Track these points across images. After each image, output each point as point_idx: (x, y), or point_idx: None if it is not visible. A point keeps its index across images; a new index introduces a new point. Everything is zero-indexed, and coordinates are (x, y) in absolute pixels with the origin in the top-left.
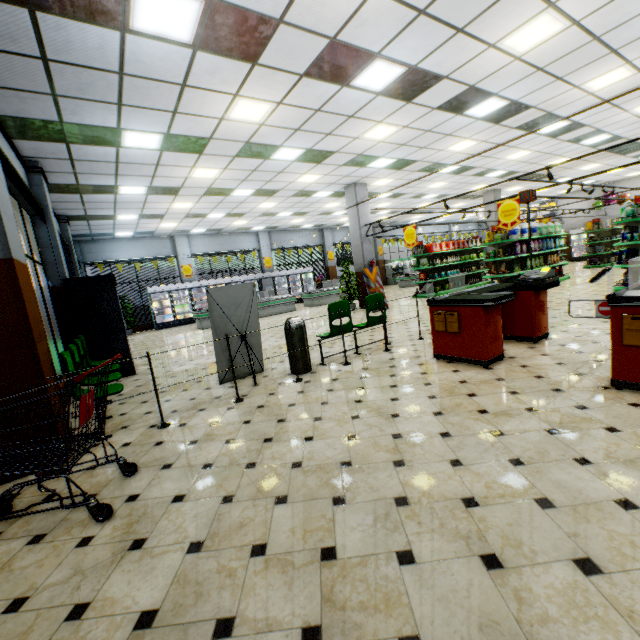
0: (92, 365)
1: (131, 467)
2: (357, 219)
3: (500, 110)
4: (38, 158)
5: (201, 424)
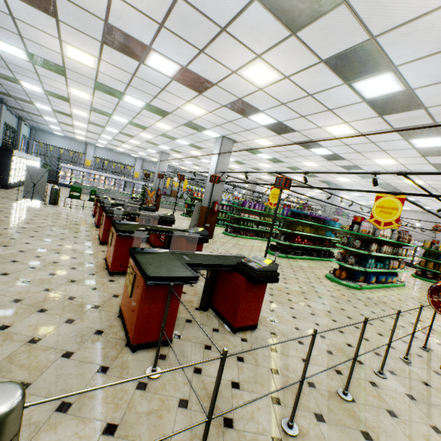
0: None
1: None
2: (158, 167)
3: (191, 145)
4: (4, 98)
5: None
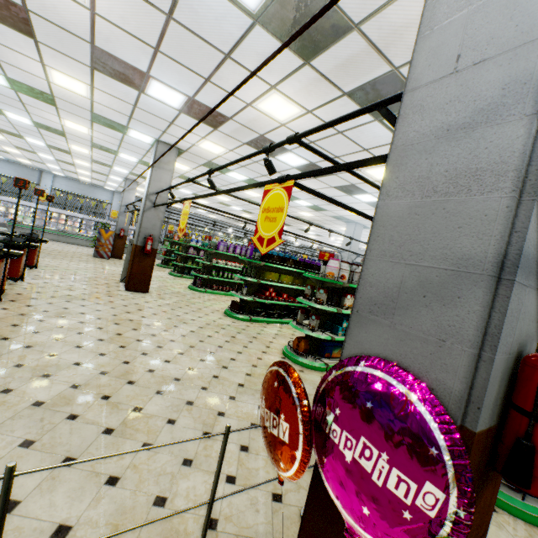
0: None
1: None
2: (122, 200)
3: (143, 162)
4: None
5: None
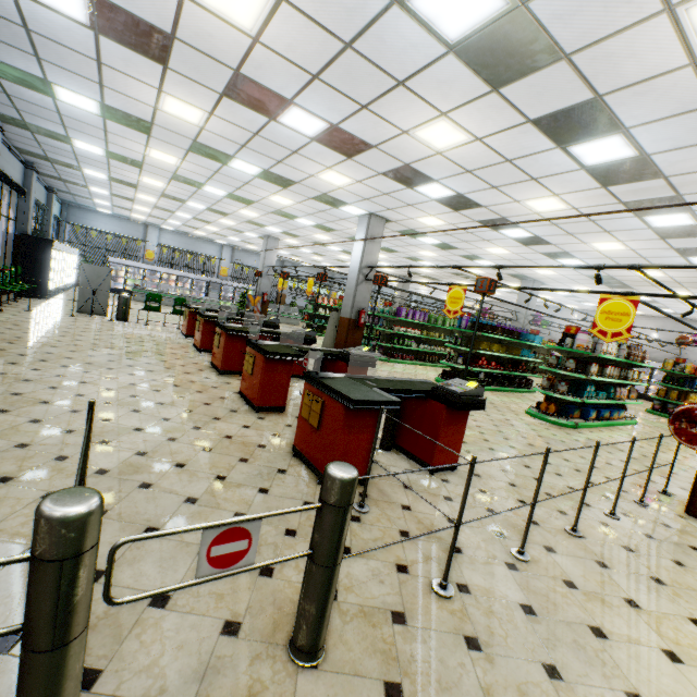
0: (19, 283)
1: (1, 310)
2: (263, 260)
3: (318, 226)
4: (35, 162)
5: (44, 315)
